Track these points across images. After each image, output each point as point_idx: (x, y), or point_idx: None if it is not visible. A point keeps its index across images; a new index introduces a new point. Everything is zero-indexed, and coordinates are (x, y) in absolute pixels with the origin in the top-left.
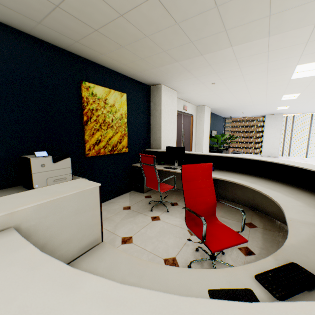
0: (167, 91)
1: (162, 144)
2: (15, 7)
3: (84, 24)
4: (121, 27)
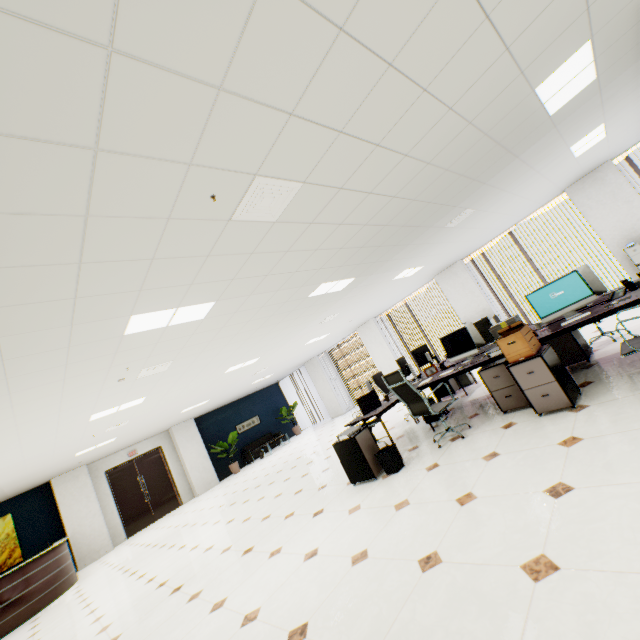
0: (63, 478)
1: (69, 530)
2: None
3: None
4: None
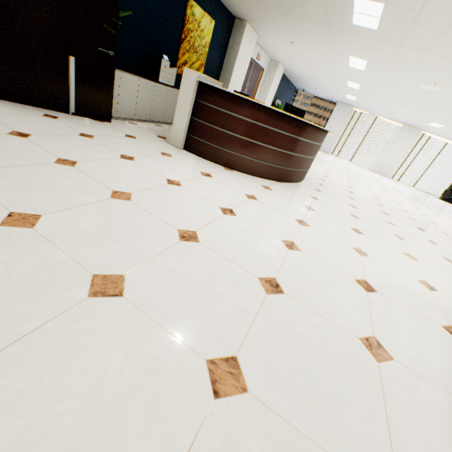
0: (249, 32)
1: (229, 89)
2: None
3: None
4: None
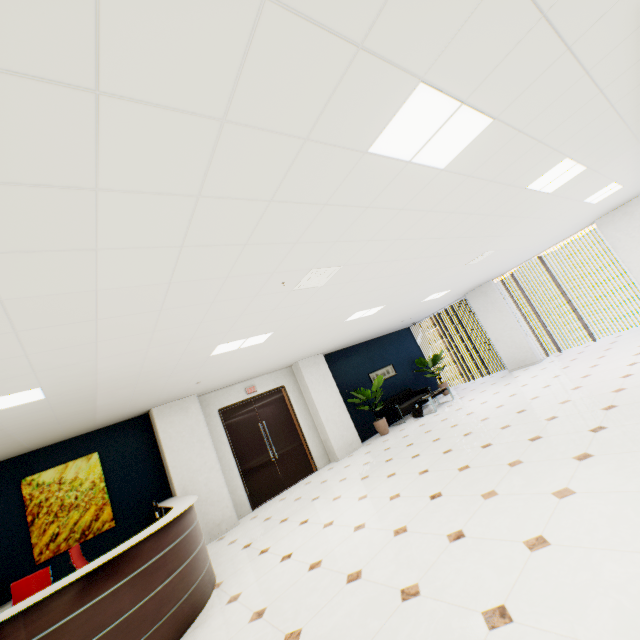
0: (167, 410)
1: (178, 487)
2: None
3: None
4: None
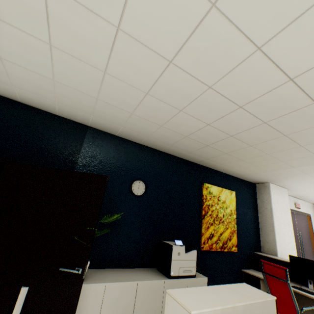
0: (275, 189)
1: (278, 250)
2: (182, 147)
3: (219, 151)
4: (247, 151)
